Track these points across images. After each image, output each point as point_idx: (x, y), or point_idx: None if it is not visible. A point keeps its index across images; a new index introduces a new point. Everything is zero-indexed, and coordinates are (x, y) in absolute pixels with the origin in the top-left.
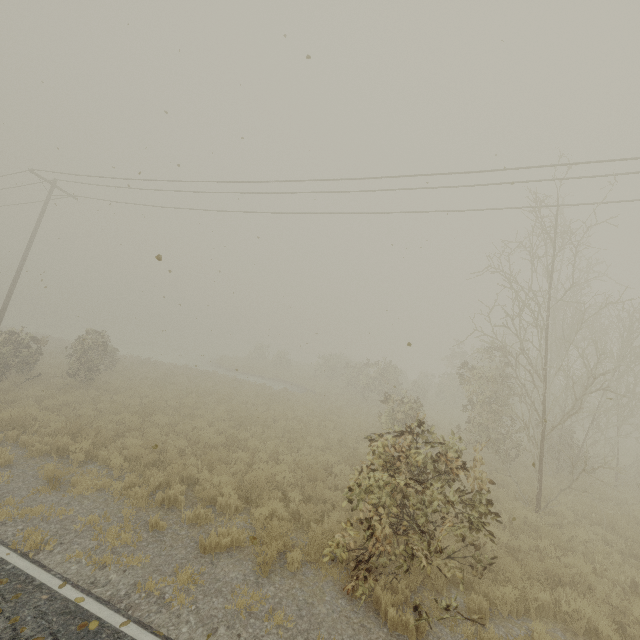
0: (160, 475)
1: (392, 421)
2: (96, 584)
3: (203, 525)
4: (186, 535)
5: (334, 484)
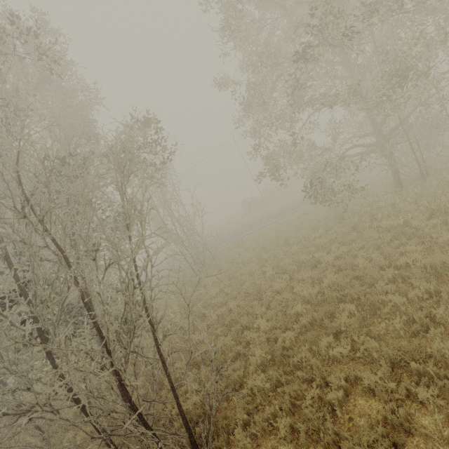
0: None
1: None
2: None
3: None
4: None
5: None
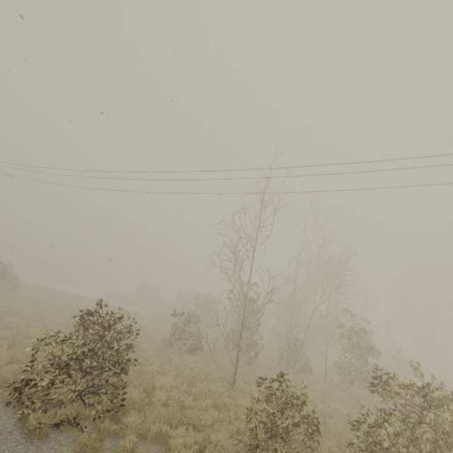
0: None
1: (174, 328)
2: None
3: None
4: None
5: None
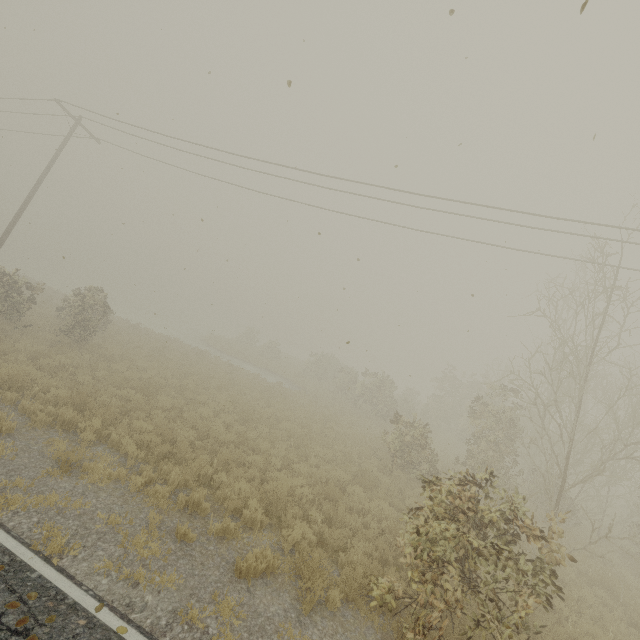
0: (177, 472)
1: (400, 443)
2: (132, 607)
3: (230, 540)
4: (215, 551)
5: (348, 505)
